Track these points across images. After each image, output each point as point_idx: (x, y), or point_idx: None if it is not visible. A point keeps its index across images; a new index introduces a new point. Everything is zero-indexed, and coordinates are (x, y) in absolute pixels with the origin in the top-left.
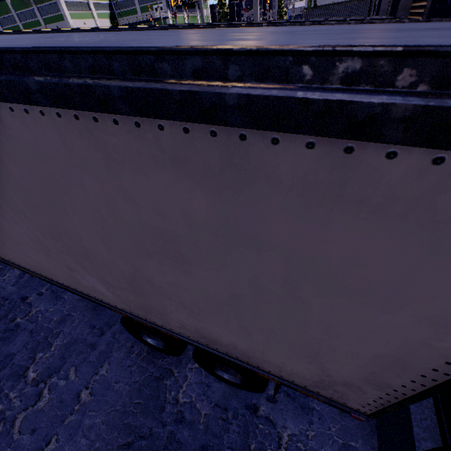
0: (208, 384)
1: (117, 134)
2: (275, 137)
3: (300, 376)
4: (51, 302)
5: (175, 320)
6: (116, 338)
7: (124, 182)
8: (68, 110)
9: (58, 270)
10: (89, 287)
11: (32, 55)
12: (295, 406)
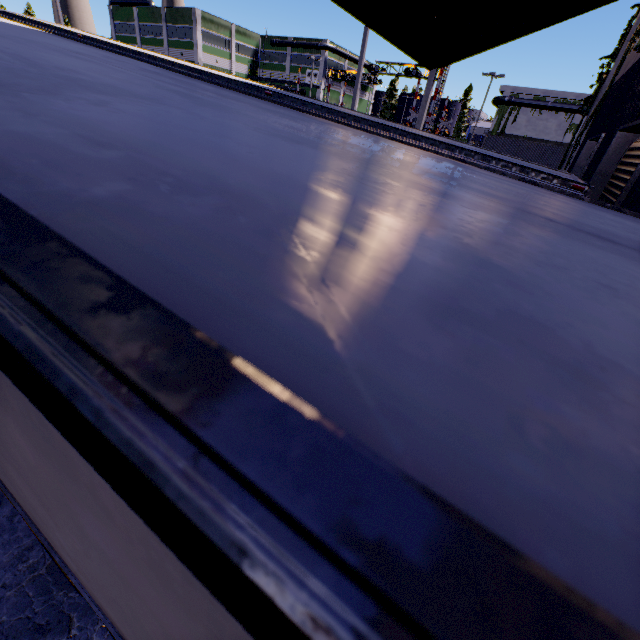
0: None
1: None
2: None
3: None
4: None
5: (67, 560)
6: (14, 522)
7: None
8: None
9: None
10: None
11: None
12: None
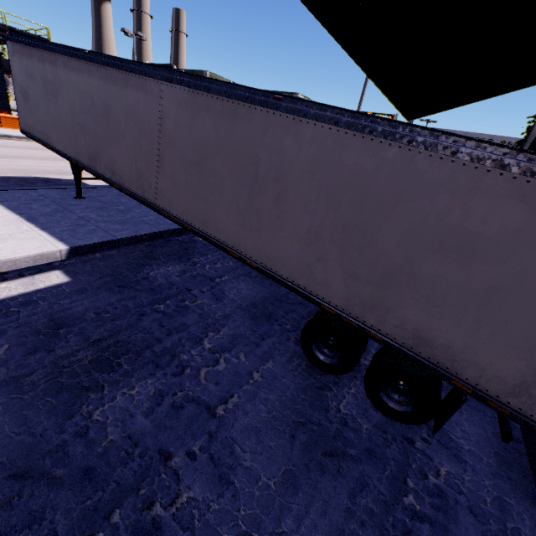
0: (365, 408)
1: (495, 179)
2: None
3: (500, 381)
4: (213, 301)
5: (397, 317)
6: (276, 346)
7: (472, 201)
8: (474, 164)
9: (298, 260)
10: (319, 279)
11: (473, 141)
12: (448, 453)
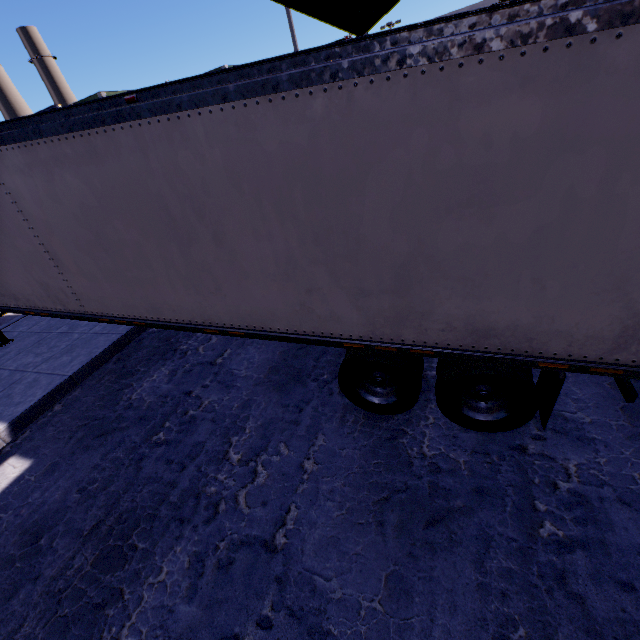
0: (453, 435)
1: (476, 73)
2: (619, 33)
3: (596, 339)
4: (223, 391)
5: (438, 319)
6: (320, 411)
7: (460, 123)
8: (436, 65)
9: (286, 304)
10: (324, 315)
11: (419, 29)
12: (570, 439)
